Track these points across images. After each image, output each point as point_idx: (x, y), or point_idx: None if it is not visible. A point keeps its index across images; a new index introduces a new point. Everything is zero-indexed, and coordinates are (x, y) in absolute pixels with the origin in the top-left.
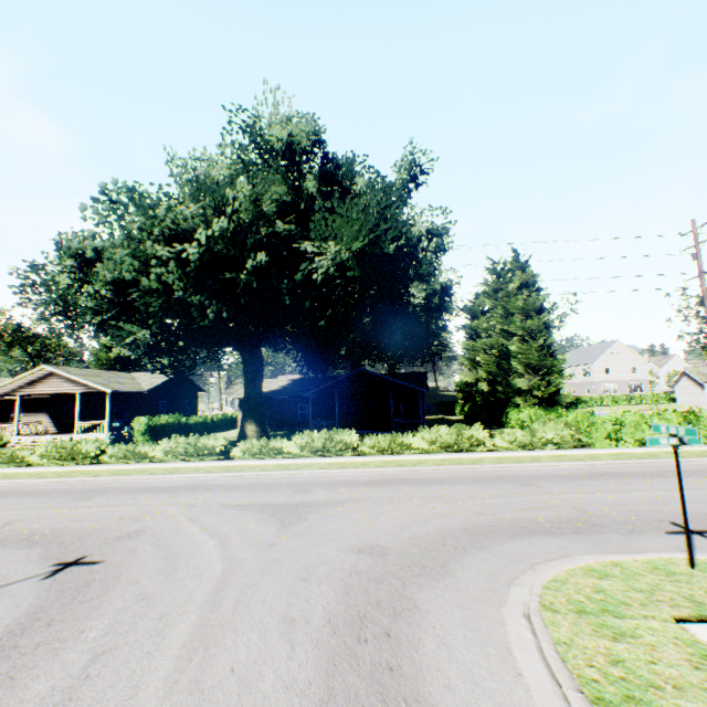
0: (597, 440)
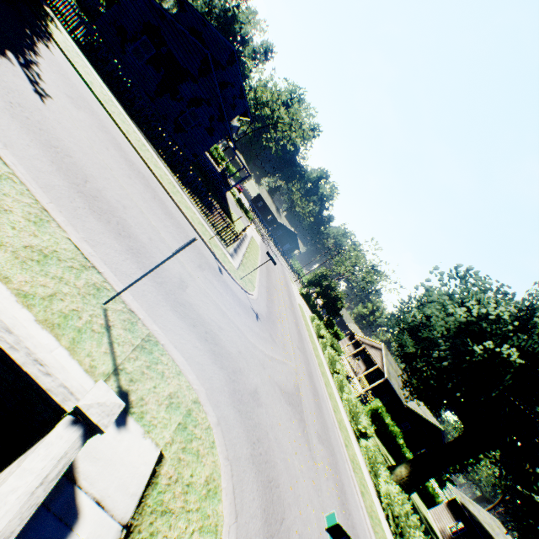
0: None
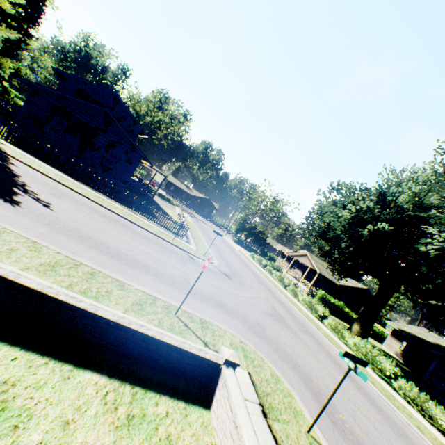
0: None
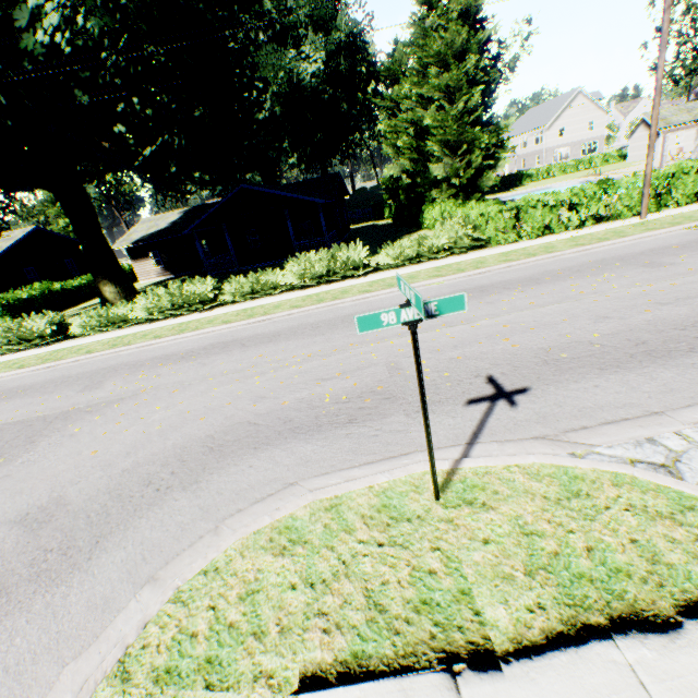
0: (496, 237)
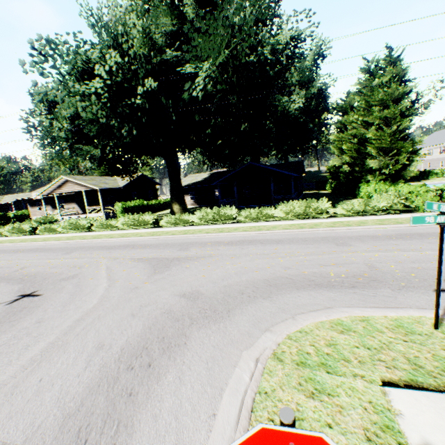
0: (422, 206)
